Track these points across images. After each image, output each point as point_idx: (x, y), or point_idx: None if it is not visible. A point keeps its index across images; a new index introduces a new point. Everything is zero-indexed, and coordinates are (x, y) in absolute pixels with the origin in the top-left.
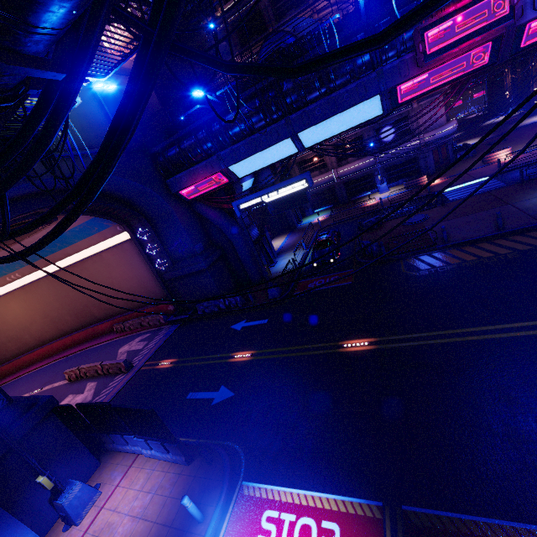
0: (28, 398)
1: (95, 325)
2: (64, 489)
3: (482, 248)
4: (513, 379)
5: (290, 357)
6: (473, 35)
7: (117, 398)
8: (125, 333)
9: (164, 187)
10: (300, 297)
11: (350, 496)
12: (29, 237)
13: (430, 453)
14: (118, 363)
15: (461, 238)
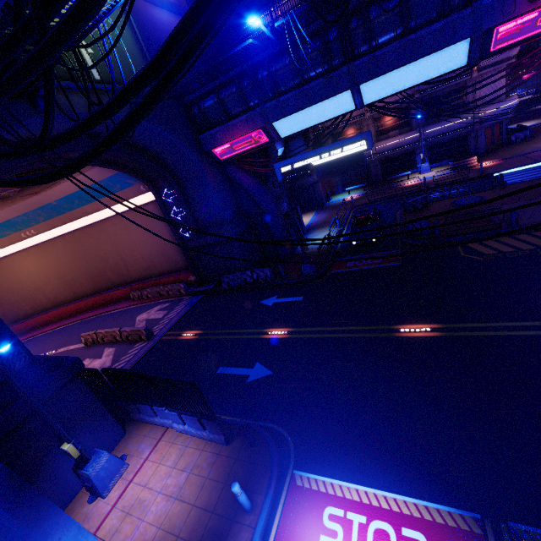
0: (50, 358)
1: (111, 291)
2: (90, 459)
3: None
4: None
5: (335, 337)
6: None
7: (139, 366)
8: (142, 301)
9: (196, 143)
10: (339, 276)
11: (434, 502)
12: (47, 189)
13: (536, 462)
14: (139, 331)
15: (533, 223)
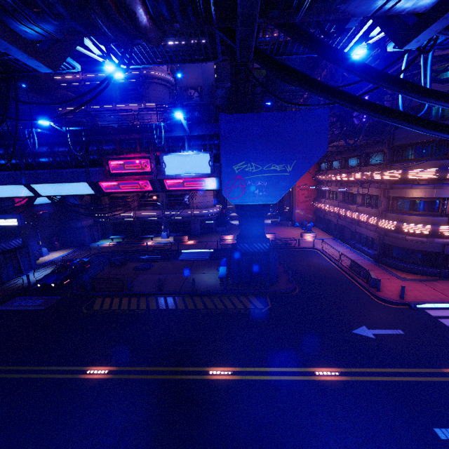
0: None
1: None
2: None
3: (139, 301)
4: (4, 416)
5: None
6: (135, 174)
7: None
8: None
9: None
10: None
11: None
12: None
13: None
14: None
15: (139, 290)
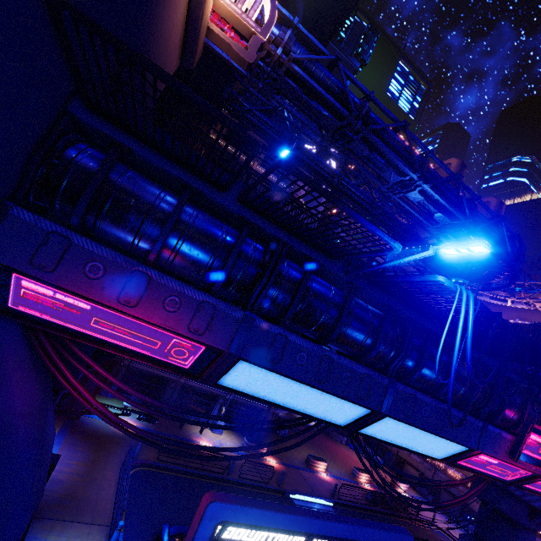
0: None
1: None
2: None
3: None
4: None
5: None
6: None
7: None
8: None
9: None
10: None
11: None
12: None
13: None
14: None
15: None
